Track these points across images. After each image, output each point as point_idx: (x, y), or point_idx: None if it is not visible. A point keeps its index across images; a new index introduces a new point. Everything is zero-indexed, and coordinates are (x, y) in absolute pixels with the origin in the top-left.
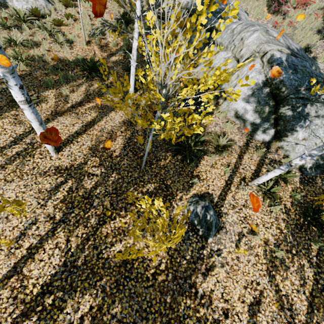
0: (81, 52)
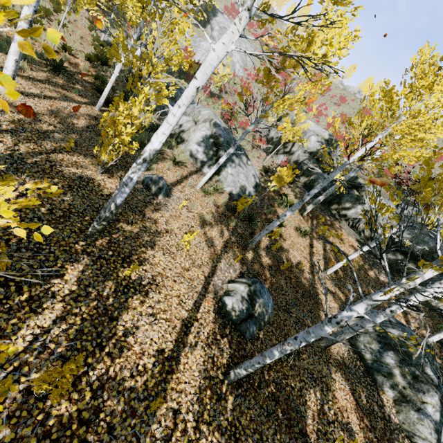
0: None
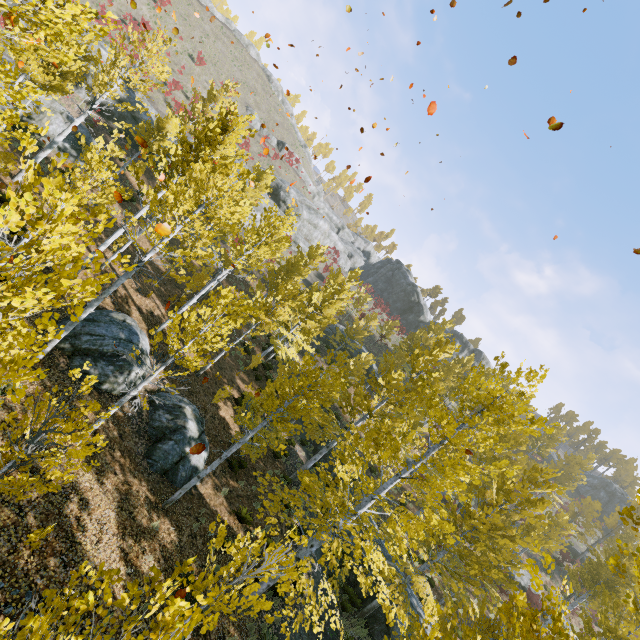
0: None
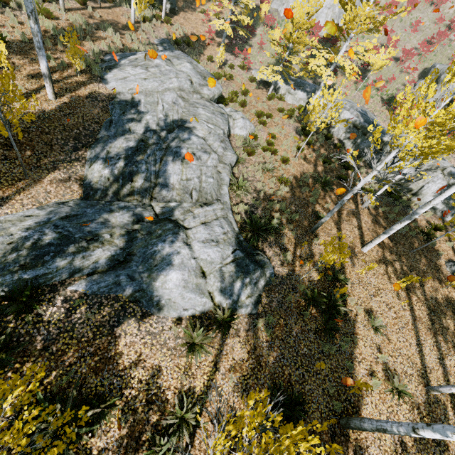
0: (298, 167)
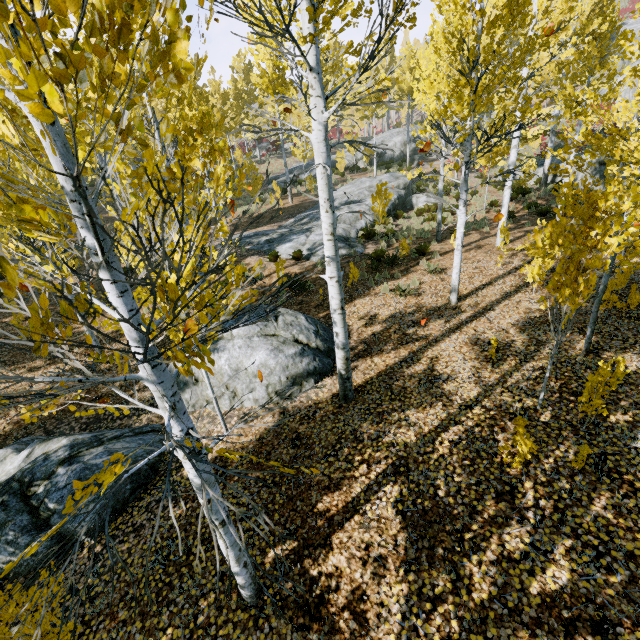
0: (482, 217)
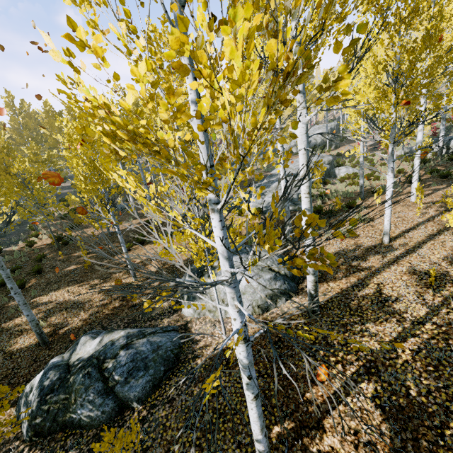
0: None
